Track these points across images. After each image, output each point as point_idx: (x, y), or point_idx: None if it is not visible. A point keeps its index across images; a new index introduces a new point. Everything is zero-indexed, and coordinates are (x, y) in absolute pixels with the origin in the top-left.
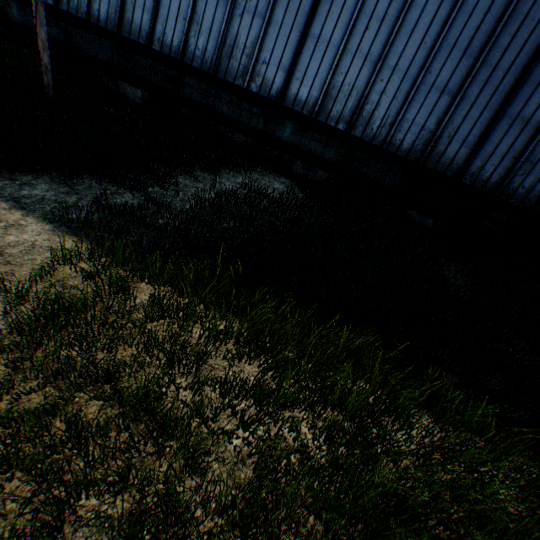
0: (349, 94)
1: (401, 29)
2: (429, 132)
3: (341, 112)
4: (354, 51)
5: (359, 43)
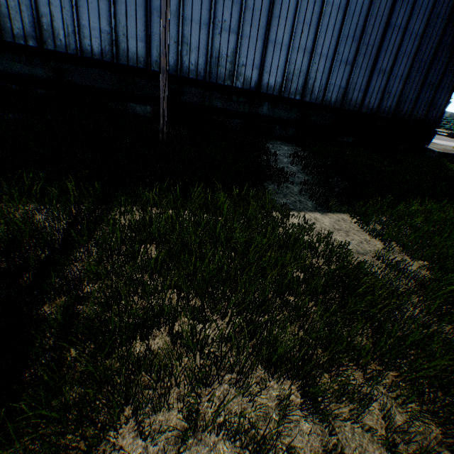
0: (299, 76)
1: (320, 30)
2: (343, 89)
3: (296, 88)
4: (297, 48)
5: (299, 42)
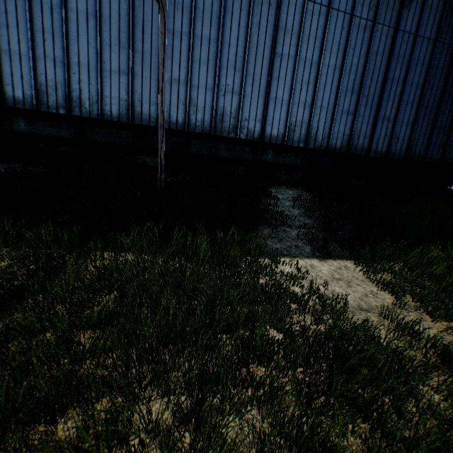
0: (301, 126)
1: (319, 87)
2: (347, 136)
3: (299, 137)
4: (297, 102)
5: (299, 98)
